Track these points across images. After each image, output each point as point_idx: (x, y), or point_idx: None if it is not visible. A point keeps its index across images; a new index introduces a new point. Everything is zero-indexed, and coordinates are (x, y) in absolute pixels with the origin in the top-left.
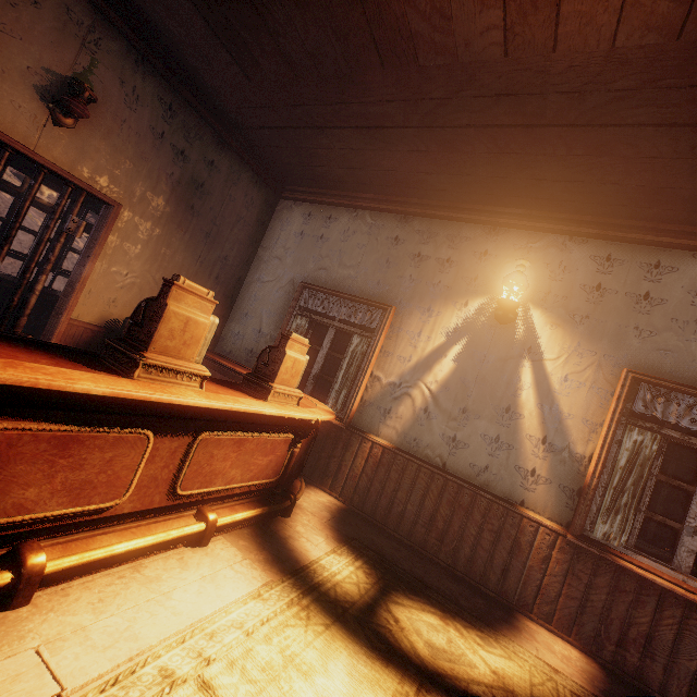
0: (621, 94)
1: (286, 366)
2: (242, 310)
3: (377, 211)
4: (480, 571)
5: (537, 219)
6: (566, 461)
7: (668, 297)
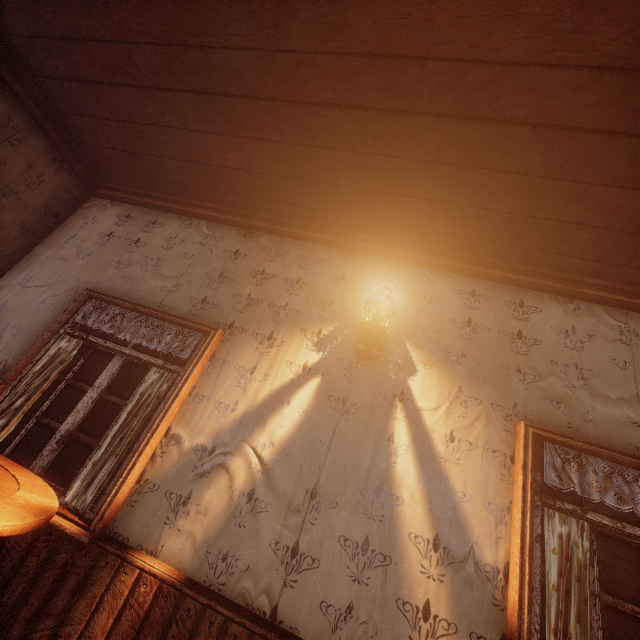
0: (508, 67)
1: None
2: None
3: (217, 223)
4: None
5: (397, 248)
6: (474, 580)
7: (541, 337)
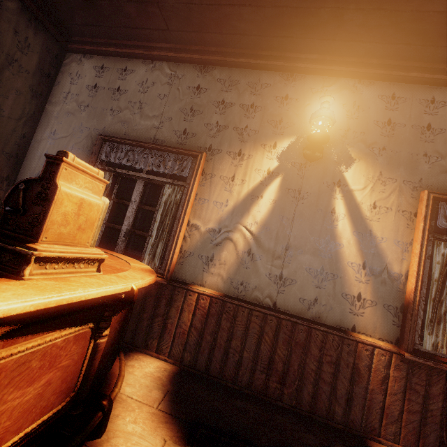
0: None
1: (64, 211)
2: (32, 171)
3: (175, 62)
4: (326, 405)
5: (330, 64)
6: (387, 281)
7: (445, 127)
